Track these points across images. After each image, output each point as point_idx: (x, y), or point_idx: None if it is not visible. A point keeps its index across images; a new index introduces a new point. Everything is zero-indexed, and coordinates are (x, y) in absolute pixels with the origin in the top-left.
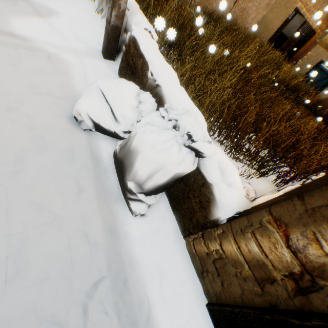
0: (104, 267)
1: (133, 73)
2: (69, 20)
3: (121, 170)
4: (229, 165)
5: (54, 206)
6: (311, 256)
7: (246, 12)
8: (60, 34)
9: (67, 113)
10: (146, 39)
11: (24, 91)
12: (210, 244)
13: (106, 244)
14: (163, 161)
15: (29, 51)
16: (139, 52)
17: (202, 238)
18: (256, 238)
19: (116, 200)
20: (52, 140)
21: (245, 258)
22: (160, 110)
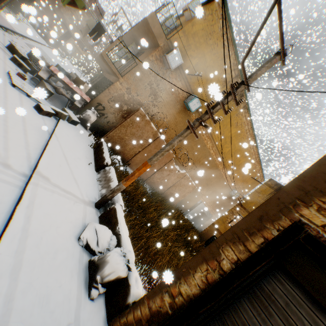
0: (73, 317)
1: (109, 222)
2: (85, 183)
3: (95, 270)
4: (139, 279)
5: (63, 279)
6: (153, 308)
7: (173, 194)
8: (81, 191)
9: (75, 234)
10: (120, 211)
11: (63, 220)
12: (122, 318)
13: (76, 306)
14: (117, 268)
15: (68, 199)
16: (116, 215)
17: (118, 317)
18: (141, 306)
19: (84, 286)
20: (68, 247)
21: (135, 319)
22: (121, 248)
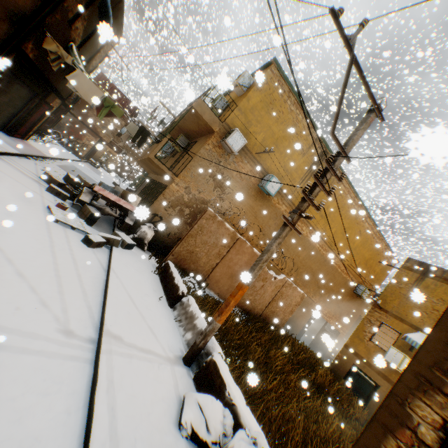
0: None
1: (211, 385)
2: (163, 330)
3: None
4: None
5: None
6: None
7: (275, 313)
8: (161, 344)
9: (172, 418)
10: (222, 363)
11: (152, 398)
12: None
13: None
14: None
15: (150, 362)
16: (218, 372)
17: None
18: None
19: None
20: (169, 443)
21: None
22: (246, 429)
